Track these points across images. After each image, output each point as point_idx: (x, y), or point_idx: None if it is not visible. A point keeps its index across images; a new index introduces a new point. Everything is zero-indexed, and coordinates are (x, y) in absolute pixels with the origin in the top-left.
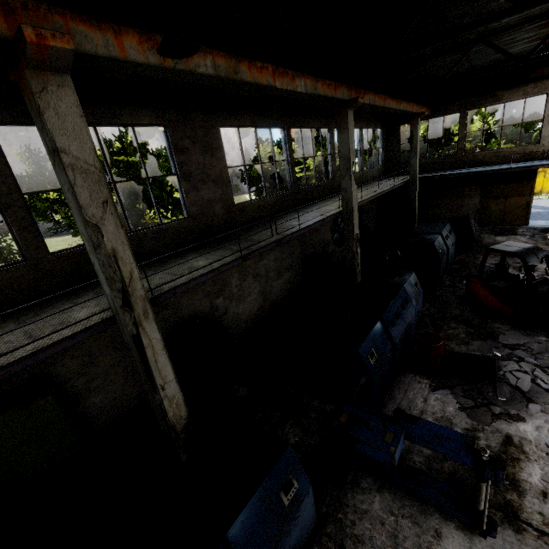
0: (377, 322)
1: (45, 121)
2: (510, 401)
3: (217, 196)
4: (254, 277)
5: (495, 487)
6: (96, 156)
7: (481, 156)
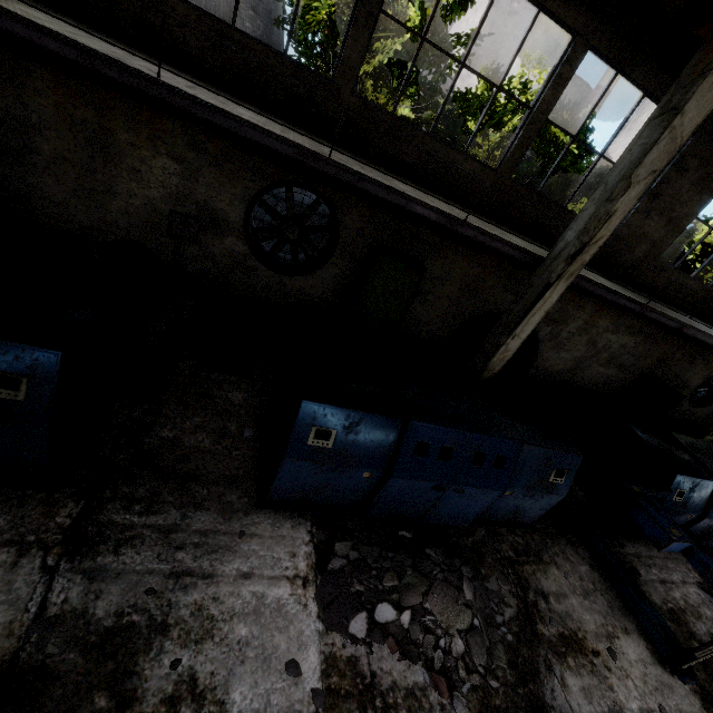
0: (712, 480)
1: (701, 84)
2: None
3: (655, 236)
4: (589, 340)
5: (708, 679)
6: (692, 132)
7: None
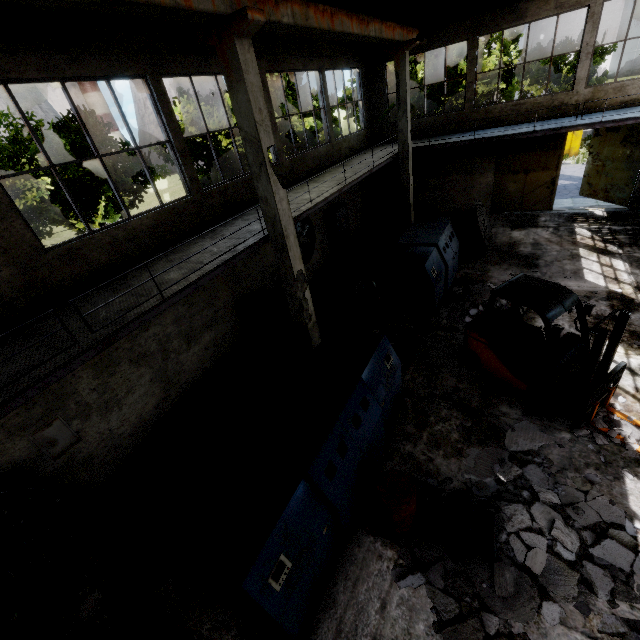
0: (297, 485)
1: None
2: (515, 597)
3: None
4: (134, 362)
5: None
6: None
7: (496, 111)
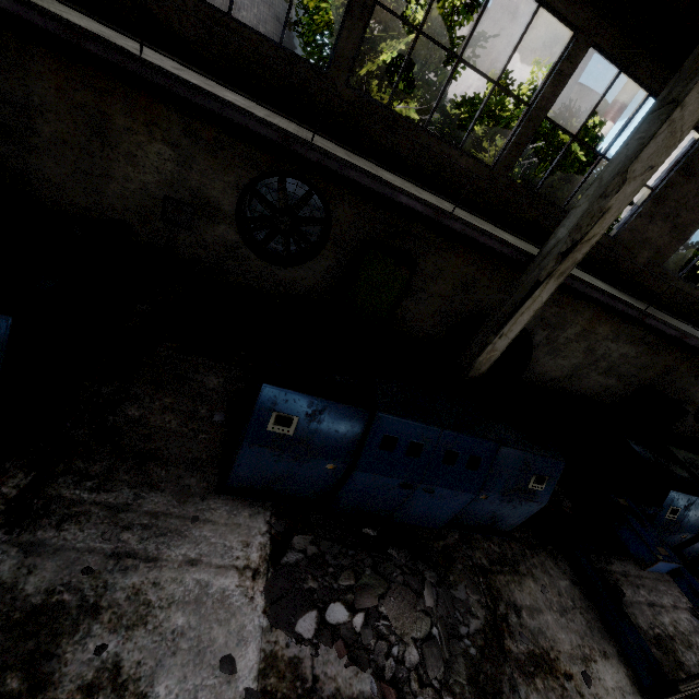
0: None
1: None
2: None
3: (659, 242)
4: (587, 348)
5: None
6: (693, 126)
7: None
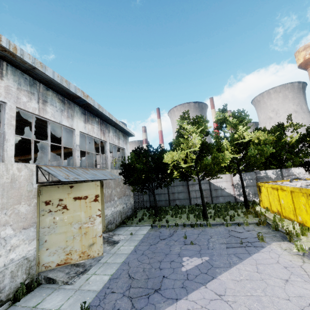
0: None
1: None
2: None
3: None
4: None
5: None
6: None
7: None
